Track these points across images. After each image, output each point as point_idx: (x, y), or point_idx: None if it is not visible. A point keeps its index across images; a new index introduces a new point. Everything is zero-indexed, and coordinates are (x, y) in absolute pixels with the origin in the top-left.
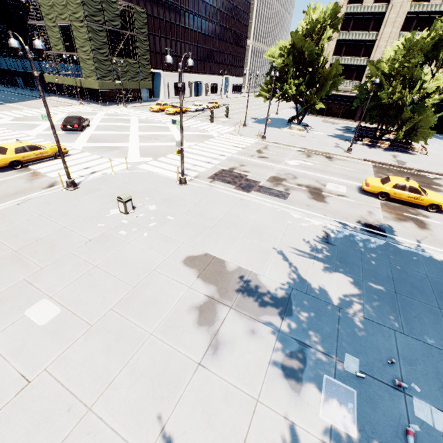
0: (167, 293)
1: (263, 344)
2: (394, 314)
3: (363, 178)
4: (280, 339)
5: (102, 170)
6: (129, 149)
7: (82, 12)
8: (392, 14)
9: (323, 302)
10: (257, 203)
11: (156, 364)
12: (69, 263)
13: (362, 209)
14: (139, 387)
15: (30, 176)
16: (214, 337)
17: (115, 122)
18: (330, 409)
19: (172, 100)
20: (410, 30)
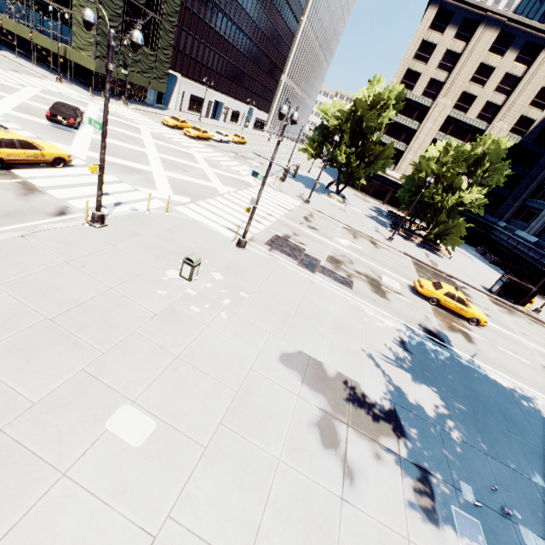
0: (277, 403)
1: (391, 471)
2: (480, 436)
3: (410, 275)
4: (404, 465)
5: (128, 203)
6: (155, 178)
7: None
8: (435, 111)
9: (425, 421)
10: (329, 290)
11: (298, 501)
12: (140, 348)
13: (419, 312)
14: (292, 533)
15: (20, 188)
16: (345, 463)
17: (120, 127)
18: (467, 543)
19: (185, 114)
20: (447, 133)
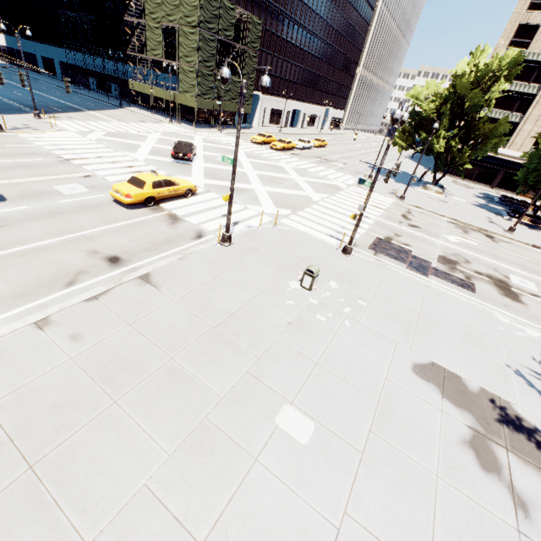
0: (421, 416)
1: None
2: None
3: None
4: None
5: (243, 221)
6: (258, 195)
7: (197, 16)
8: None
9: None
10: (449, 295)
11: (468, 523)
12: (284, 354)
13: None
14: None
15: (168, 219)
16: (513, 492)
17: (221, 152)
18: None
19: (267, 129)
20: None
